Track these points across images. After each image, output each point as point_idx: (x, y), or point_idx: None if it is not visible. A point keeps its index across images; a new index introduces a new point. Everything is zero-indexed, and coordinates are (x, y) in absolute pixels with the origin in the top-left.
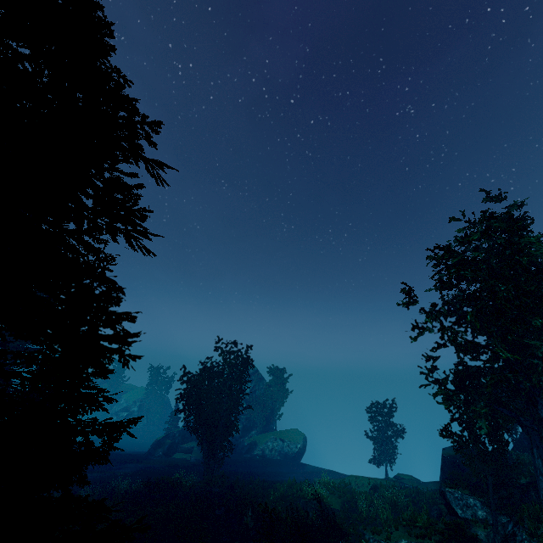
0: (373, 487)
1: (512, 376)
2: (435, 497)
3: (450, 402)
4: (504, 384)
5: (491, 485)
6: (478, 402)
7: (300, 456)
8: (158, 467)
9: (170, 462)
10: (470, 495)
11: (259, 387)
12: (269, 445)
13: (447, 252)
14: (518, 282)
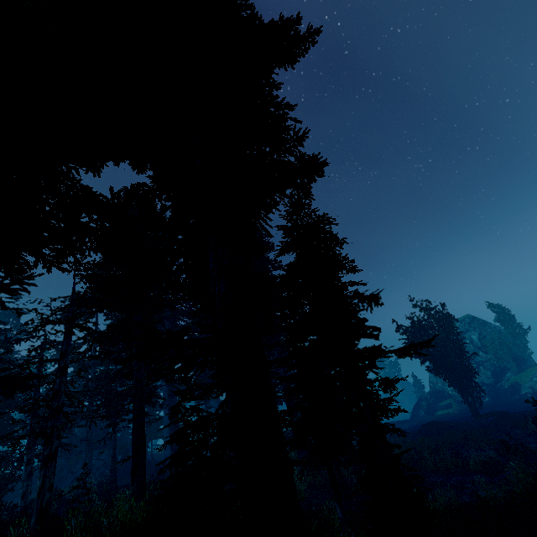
0: None
1: None
2: None
3: None
4: None
5: None
6: None
7: None
8: (426, 421)
9: (436, 417)
10: None
11: (486, 332)
12: (536, 381)
13: None
14: None
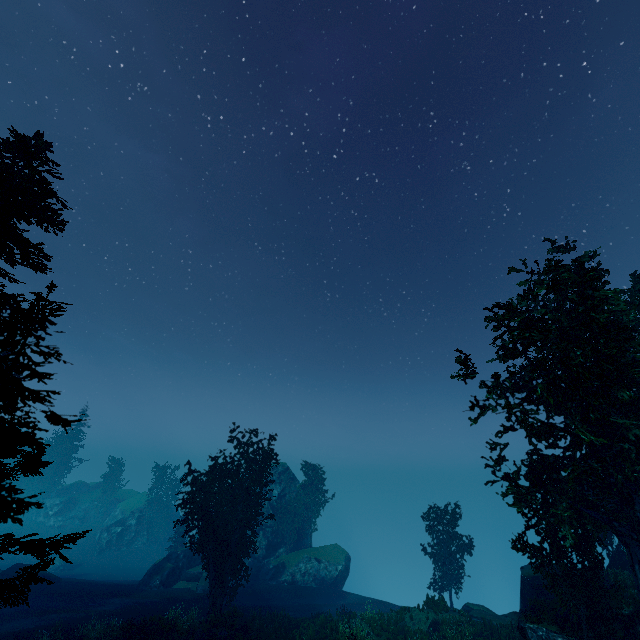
0: (433, 623)
1: (600, 466)
2: (514, 636)
3: (524, 503)
4: (590, 478)
5: (584, 618)
6: (560, 503)
7: (342, 581)
8: (151, 601)
9: (169, 595)
10: (558, 632)
11: (290, 490)
12: (301, 568)
13: (509, 311)
14: (597, 346)
